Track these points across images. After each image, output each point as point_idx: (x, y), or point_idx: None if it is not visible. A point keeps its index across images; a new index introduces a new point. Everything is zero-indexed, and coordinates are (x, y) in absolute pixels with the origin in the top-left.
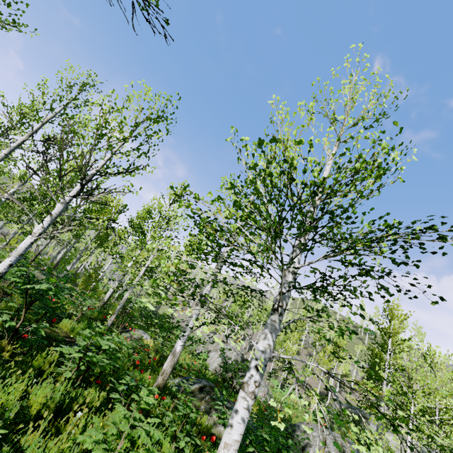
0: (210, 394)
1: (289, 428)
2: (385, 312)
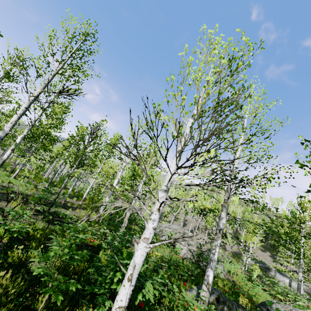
0: (226, 304)
1: (262, 307)
2: (299, 205)
